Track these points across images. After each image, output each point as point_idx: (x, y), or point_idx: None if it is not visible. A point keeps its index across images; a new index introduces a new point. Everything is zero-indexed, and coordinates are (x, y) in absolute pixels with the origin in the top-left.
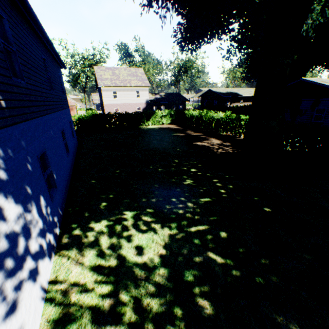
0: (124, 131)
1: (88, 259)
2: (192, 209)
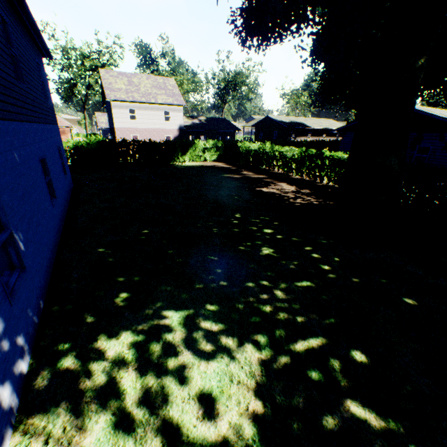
0: (147, 168)
1: (95, 439)
2: (287, 304)
